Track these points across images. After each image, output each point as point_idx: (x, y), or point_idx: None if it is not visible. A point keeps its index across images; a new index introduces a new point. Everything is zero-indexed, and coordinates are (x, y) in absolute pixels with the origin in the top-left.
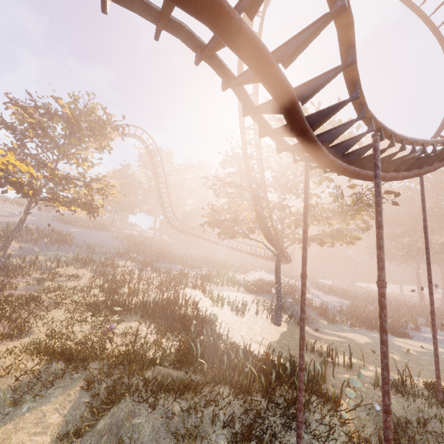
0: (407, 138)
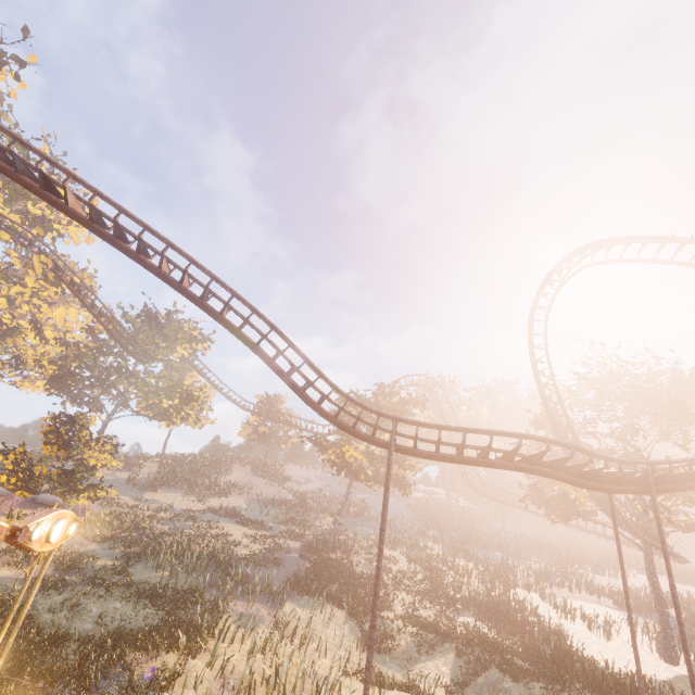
0: (694, 459)
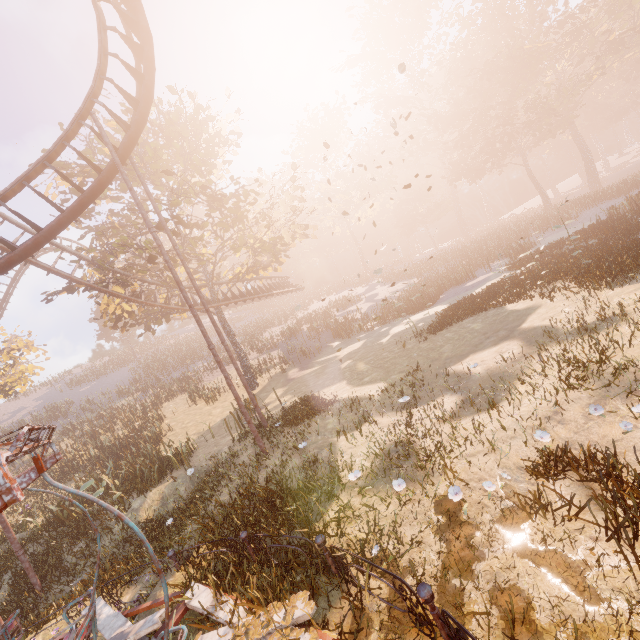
0: None
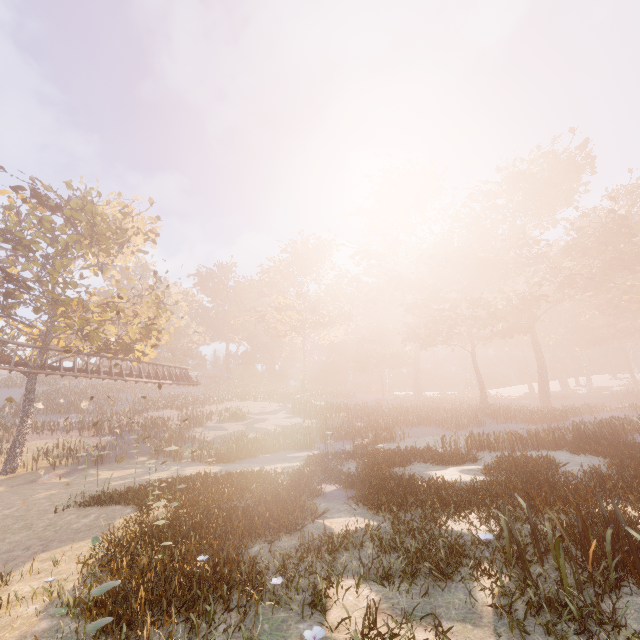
0: None
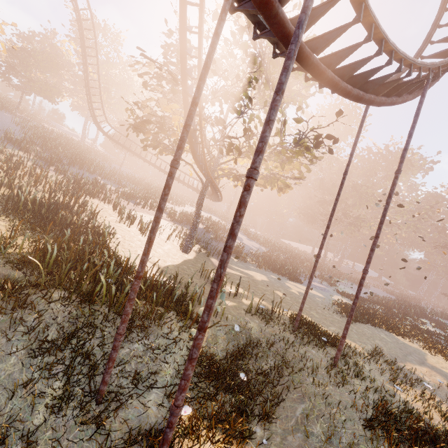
0: (369, 7)
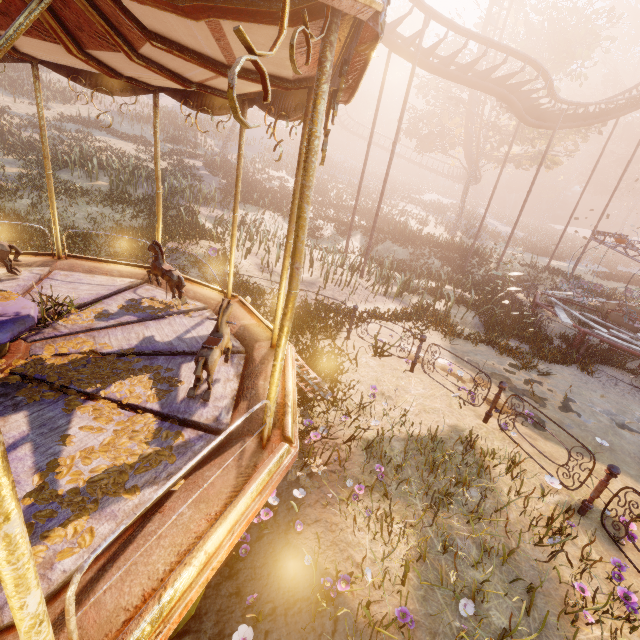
0: (591, 104)
